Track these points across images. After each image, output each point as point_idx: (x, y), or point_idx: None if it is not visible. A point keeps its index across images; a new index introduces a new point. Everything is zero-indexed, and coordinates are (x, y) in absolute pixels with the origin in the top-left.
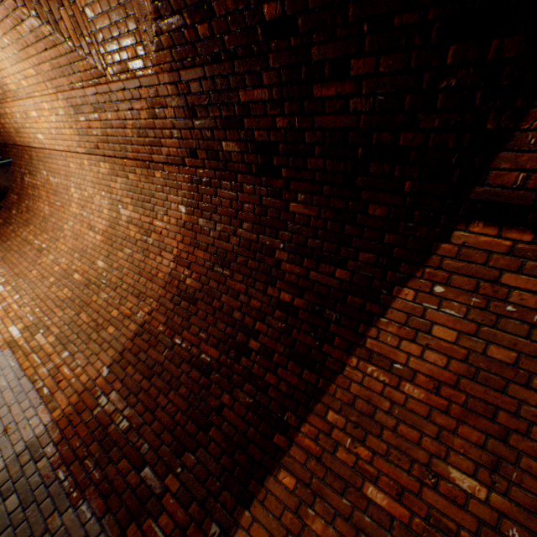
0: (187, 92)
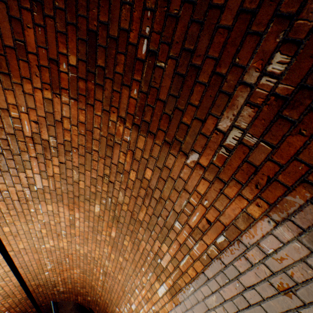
0: None
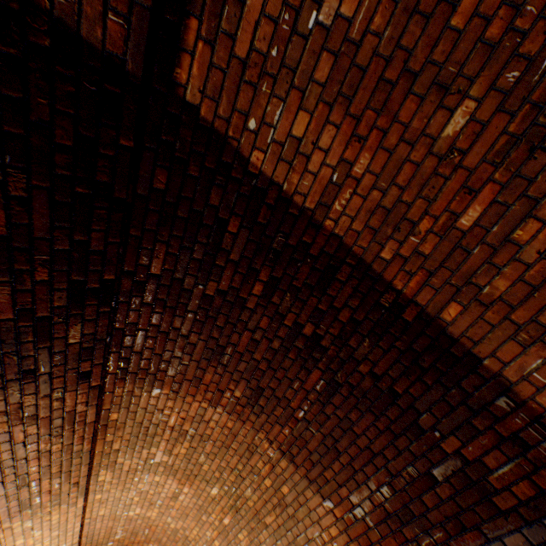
0: (1, 379)
